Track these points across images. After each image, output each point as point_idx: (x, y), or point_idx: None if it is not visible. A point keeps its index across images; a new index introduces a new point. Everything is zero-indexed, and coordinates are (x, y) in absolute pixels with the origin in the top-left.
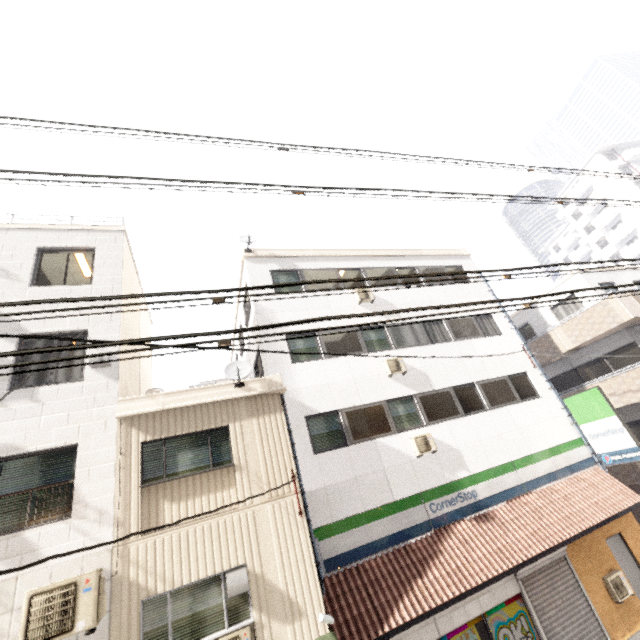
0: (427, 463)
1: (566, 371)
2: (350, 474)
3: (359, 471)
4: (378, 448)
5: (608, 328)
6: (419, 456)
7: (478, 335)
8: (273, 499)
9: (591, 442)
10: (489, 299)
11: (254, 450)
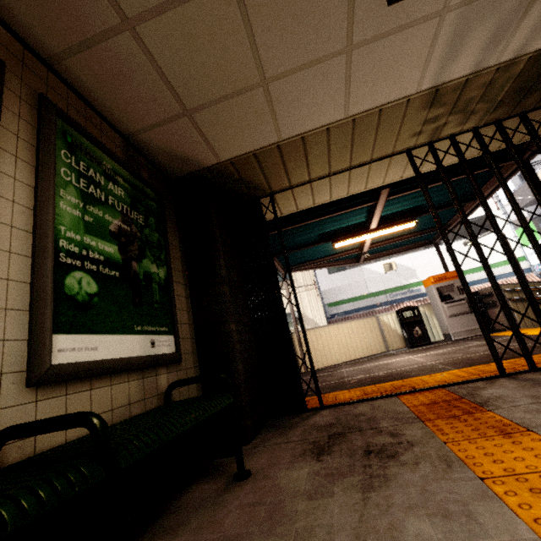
0: (391, 276)
1: None
2: (346, 282)
3: (351, 281)
4: (362, 270)
5: None
6: (385, 273)
7: None
8: (306, 291)
9: (529, 258)
10: None
11: (298, 274)
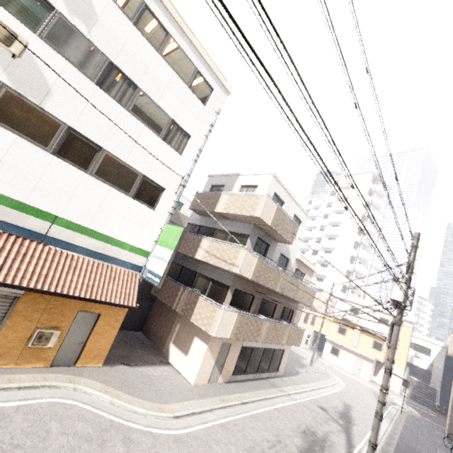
0: None
1: (210, 227)
2: None
3: None
4: None
5: (244, 214)
6: None
7: (158, 132)
8: None
9: (150, 258)
10: (203, 129)
11: None
